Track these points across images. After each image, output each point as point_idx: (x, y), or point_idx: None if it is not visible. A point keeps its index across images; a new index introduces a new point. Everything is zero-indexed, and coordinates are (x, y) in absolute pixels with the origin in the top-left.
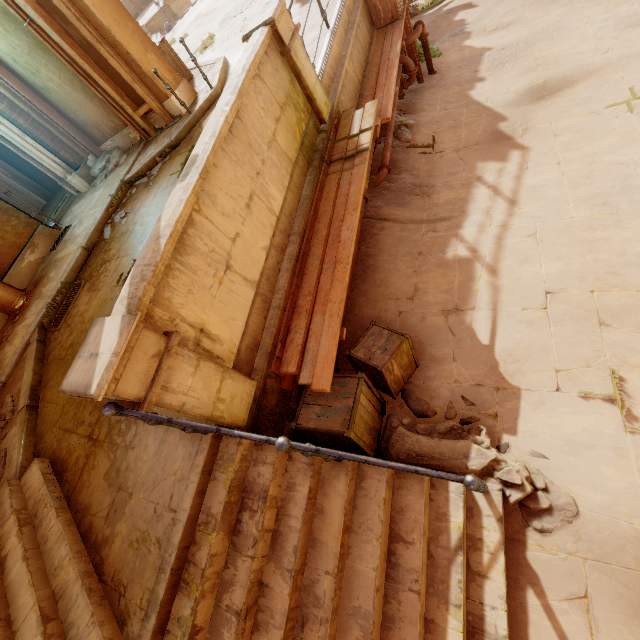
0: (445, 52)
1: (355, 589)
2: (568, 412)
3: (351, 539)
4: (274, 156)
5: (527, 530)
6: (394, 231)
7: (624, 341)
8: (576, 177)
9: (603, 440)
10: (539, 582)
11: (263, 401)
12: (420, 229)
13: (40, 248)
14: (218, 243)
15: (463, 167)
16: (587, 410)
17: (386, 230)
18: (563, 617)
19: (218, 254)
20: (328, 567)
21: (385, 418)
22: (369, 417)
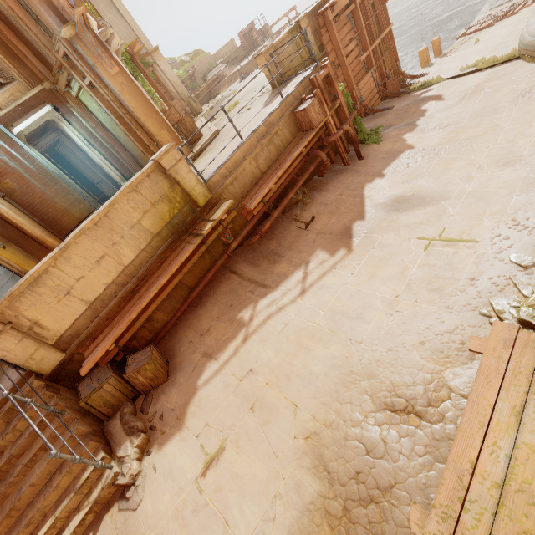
0: (386, 140)
1: (28, 479)
2: (187, 452)
3: (44, 455)
4: (135, 232)
5: (115, 503)
6: (233, 283)
7: (250, 427)
8: (347, 291)
9: (182, 479)
10: (97, 532)
11: (68, 365)
12: (248, 287)
13: None
14: (65, 281)
15: (309, 249)
16: (194, 457)
17: (229, 280)
18: None
19: (63, 287)
20: (24, 461)
21: (134, 403)
22: (113, 398)
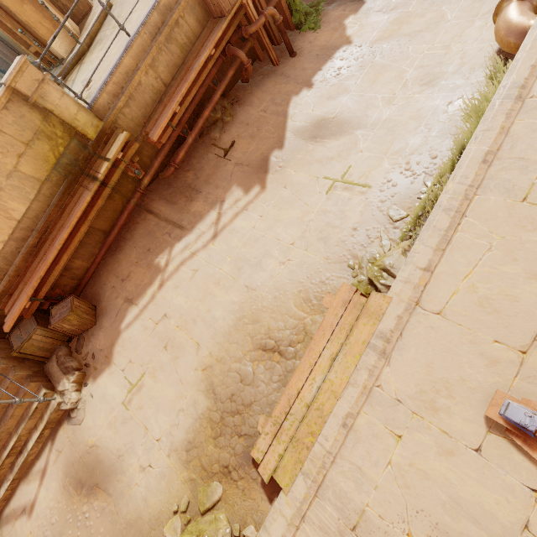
0: (325, 25)
1: None
2: (116, 383)
3: None
4: (16, 182)
5: (65, 421)
6: (150, 224)
7: (164, 362)
8: (253, 236)
9: (113, 402)
10: (55, 440)
11: None
12: (165, 229)
13: None
14: None
15: (226, 184)
16: (121, 386)
17: (145, 221)
18: (52, 454)
19: None
20: None
21: (70, 344)
22: (47, 344)
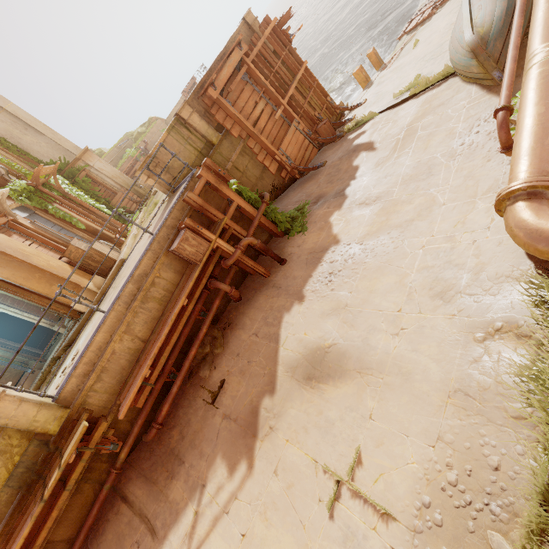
0: (312, 226)
1: None
2: None
3: None
4: None
5: None
6: (122, 521)
7: None
8: None
9: None
10: None
11: None
12: (137, 531)
13: (25, 386)
14: None
15: (210, 451)
16: None
17: (117, 517)
18: None
19: None
20: None
21: None
22: None
